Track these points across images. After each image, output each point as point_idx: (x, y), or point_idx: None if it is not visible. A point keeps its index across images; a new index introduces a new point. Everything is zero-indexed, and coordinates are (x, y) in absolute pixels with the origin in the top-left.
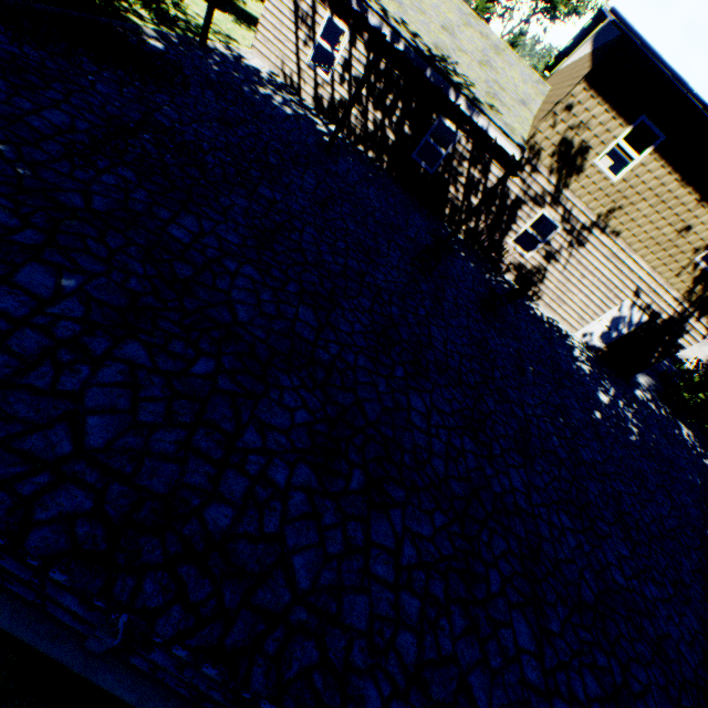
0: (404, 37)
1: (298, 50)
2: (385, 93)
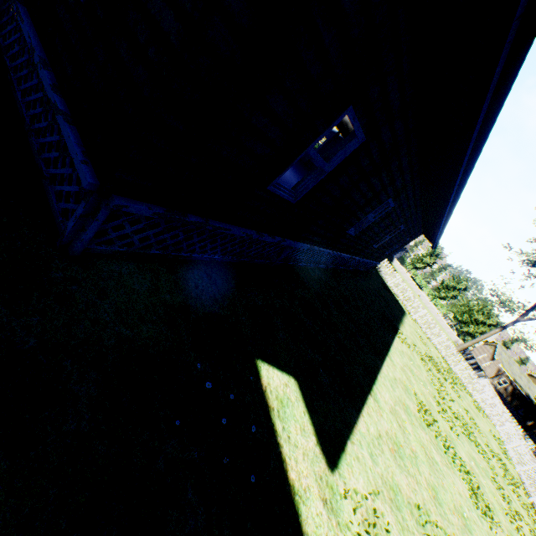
0: (523, 392)
1: (493, 378)
2: (514, 396)
